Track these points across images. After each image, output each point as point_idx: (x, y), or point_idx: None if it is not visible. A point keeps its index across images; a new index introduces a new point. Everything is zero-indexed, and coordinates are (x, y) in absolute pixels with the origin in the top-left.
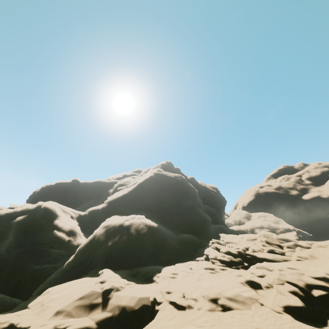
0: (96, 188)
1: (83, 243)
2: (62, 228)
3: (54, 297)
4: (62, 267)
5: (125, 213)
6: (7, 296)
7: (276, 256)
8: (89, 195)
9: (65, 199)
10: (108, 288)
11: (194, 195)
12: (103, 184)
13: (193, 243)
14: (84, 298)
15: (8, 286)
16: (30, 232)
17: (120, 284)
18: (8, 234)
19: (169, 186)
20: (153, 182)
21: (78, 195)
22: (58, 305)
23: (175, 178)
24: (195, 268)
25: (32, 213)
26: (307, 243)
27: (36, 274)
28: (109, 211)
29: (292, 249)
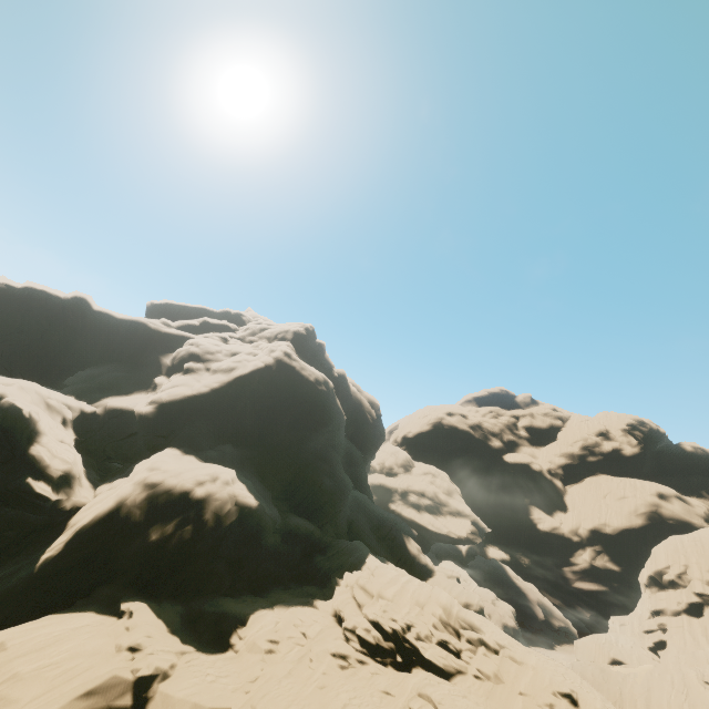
0: (132, 337)
1: (91, 517)
2: (47, 470)
3: (21, 671)
4: (32, 567)
5: (192, 442)
6: None
7: (448, 659)
8: (107, 347)
9: (42, 337)
10: (148, 674)
11: (338, 426)
12: (150, 333)
13: (308, 541)
14: (96, 695)
15: None
16: None
17: (170, 657)
18: None
19: (298, 400)
20: (270, 381)
21: (80, 337)
22: (34, 702)
23: (314, 385)
24: (317, 649)
25: None
26: (497, 643)
27: None
28: (157, 426)
29: (474, 646)
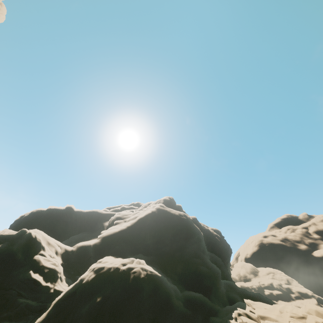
0: (91, 219)
1: (63, 294)
2: (41, 268)
3: None
4: None
5: (120, 253)
6: None
7: None
8: (80, 226)
9: (53, 228)
10: None
11: (199, 238)
12: (98, 215)
13: (202, 307)
14: None
15: None
16: None
17: None
18: None
19: (172, 225)
20: (156, 218)
21: (69, 225)
22: None
23: (179, 216)
24: None
25: (10, 242)
26: None
27: None
28: (101, 248)
29: None
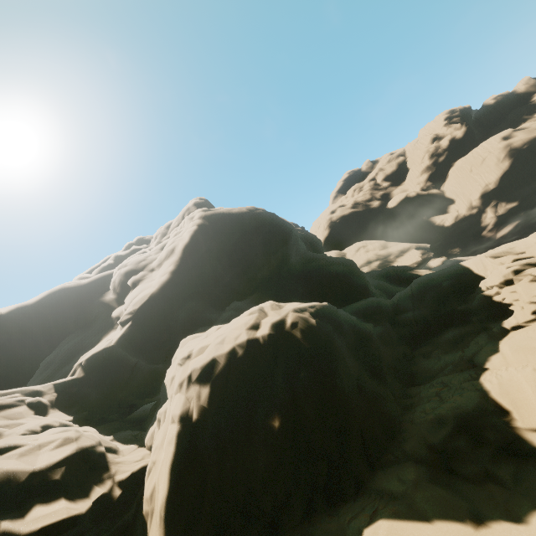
0: (61, 309)
1: (166, 480)
2: (35, 482)
3: None
4: None
5: (199, 322)
6: None
7: None
8: (47, 335)
9: None
10: None
11: (295, 235)
12: (74, 292)
13: (382, 312)
14: None
15: None
16: None
17: None
18: None
19: (251, 231)
20: (213, 234)
21: (14, 348)
22: None
23: (251, 213)
24: None
25: None
26: None
27: None
28: (150, 337)
29: None
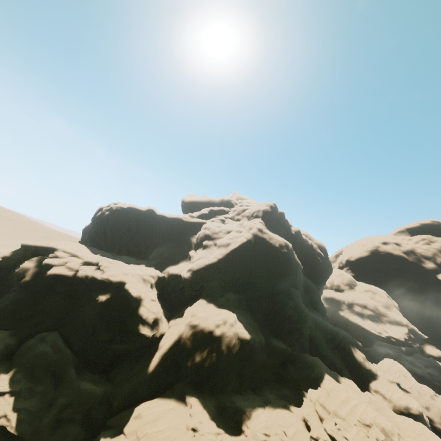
0: (176, 227)
1: (168, 345)
2: (147, 320)
3: (148, 432)
4: (147, 370)
5: (211, 293)
6: (96, 387)
7: None
8: (165, 233)
9: (137, 232)
10: None
11: (297, 273)
12: (184, 224)
13: (283, 355)
14: None
15: (91, 359)
16: (113, 317)
17: (212, 437)
18: (87, 297)
19: (269, 260)
20: (251, 250)
21: (153, 229)
22: None
23: (279, 249)
24: None
25: (114, 289)
26: None
27: (115, 348)
28: (193, 284)
29: None
